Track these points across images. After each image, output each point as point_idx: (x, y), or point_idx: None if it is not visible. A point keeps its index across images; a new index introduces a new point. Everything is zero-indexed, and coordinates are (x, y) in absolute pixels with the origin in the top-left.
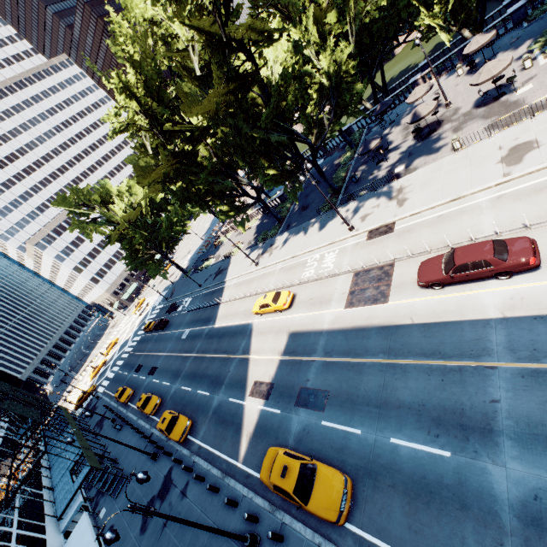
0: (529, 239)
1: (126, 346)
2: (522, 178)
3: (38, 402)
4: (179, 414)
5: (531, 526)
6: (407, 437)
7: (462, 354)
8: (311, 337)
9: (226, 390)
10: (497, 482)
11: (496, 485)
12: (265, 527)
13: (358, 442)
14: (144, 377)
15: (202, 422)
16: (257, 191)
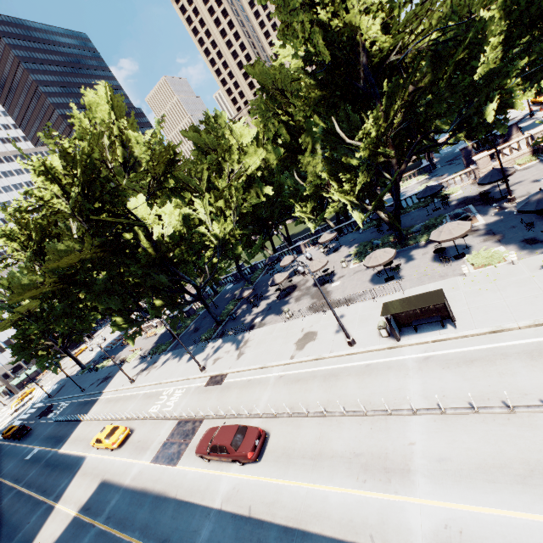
0: (258, 432)
1: None
2: (298, 364)
3: None
4: None
5: None
6: None
7: None
8: (111, 492)
9: None
10: None
11: None
12: None
13: None
14: None
15: None
16: None
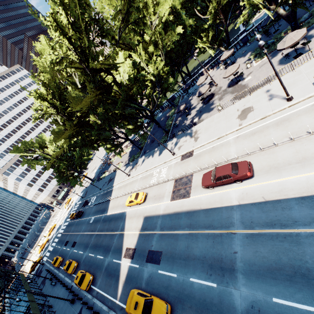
0: (247, 162)
1: (60, 229)
2: (247, 126)
3: (4, 273)
4: (86, 273)
5: None
6: (197, 276)
7: (222, 226)
8: (154, 219)
9: (112, 254)
10: (236, 299)
11: (235, 301)
12: None
13: (175, 282)
14: (69, 249)
15: (99, 276)
16: (126, 134)
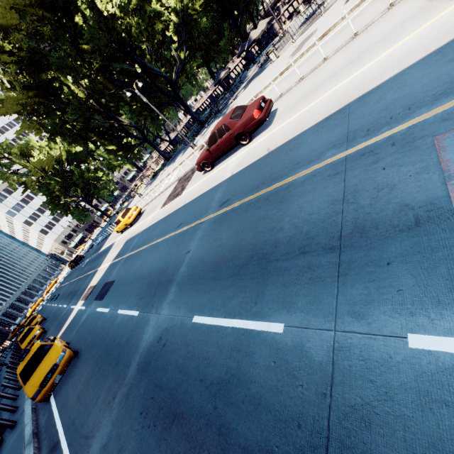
0: (262, 97)
1: (58, 283)
2: (297, 61)
3: None
4: (35, 326)
5: (140, 373)
6: (127, 305)
7: (194, 218)
8: (133, 239)
9: (74, 299)
10: (147, 331)
11: (145, 335)
12: (15, 416)
13: (102, 320)
14: (51, 304)
15: (50, 330)
16: (141, 131)
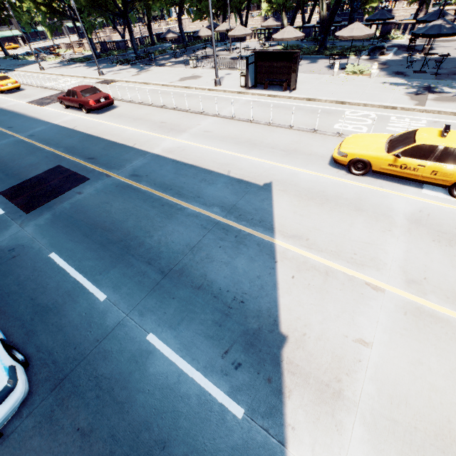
0: (106, 95)
1: None
2: (171, 87)
3: None
4: None
5: None
6: None
7: (18, 130)
8: None
9: None
10: None
11: None
12: None
13: None
14: None
15: None
16: (80, 8)
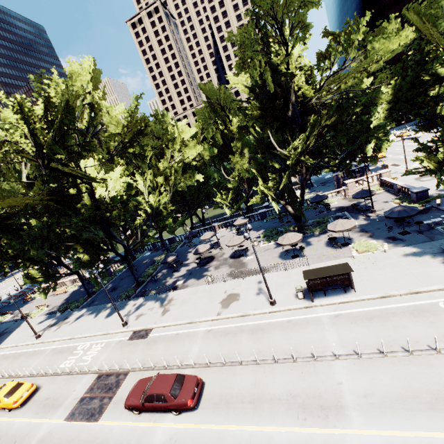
0: (196, 380)
1: None
2: (224, 319)
3: None
4: None
5: None
6: None
7: None
8: None
9: None
10: None
11: None
12: None
13: None
14: None
15: None
16: None
